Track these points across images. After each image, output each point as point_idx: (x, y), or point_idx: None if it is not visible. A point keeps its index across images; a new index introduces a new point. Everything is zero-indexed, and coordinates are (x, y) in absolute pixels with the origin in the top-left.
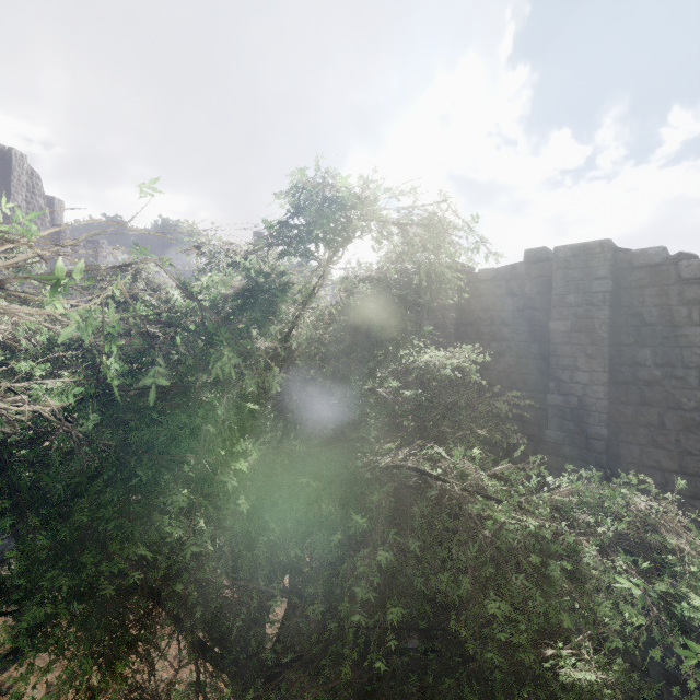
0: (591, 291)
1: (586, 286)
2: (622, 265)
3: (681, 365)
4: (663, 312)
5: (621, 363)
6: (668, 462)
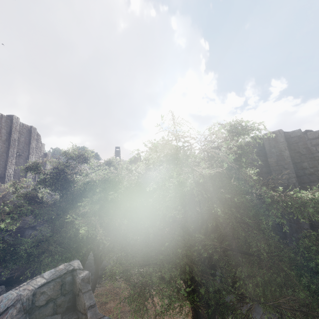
0: (280, 146)
1: (277, 145)
2: (288, 137)
3: None
4: (307, 150)
5: (298, 169)
6: None
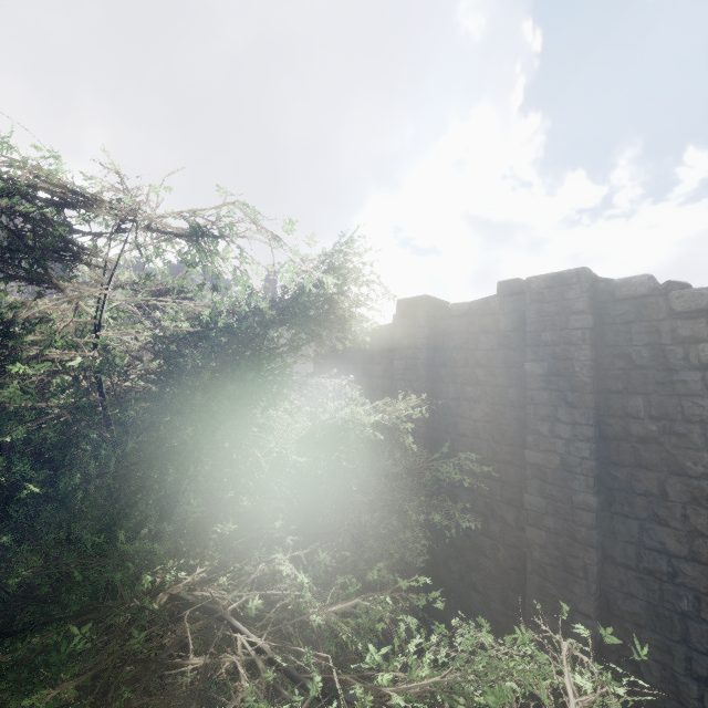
0: (568, 327)
1: (563, 321)
2: (604, 297)
3: (682, 419)
4: (654, 352)
5: (610, 414)
6: (675, 544)
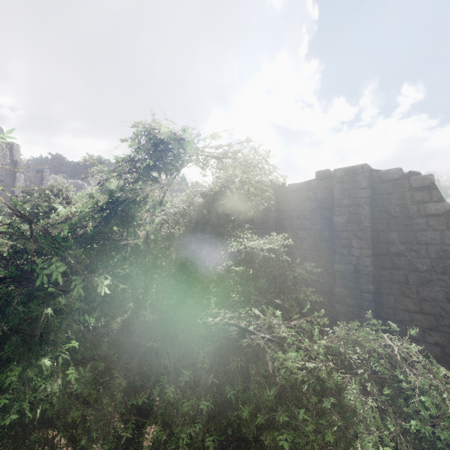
0: (357, 197)
1: (354, 193)
2: (376, 180)
3: (416, 243)
4: (402, 209)
5: (379, 242)
6: (413, 306)
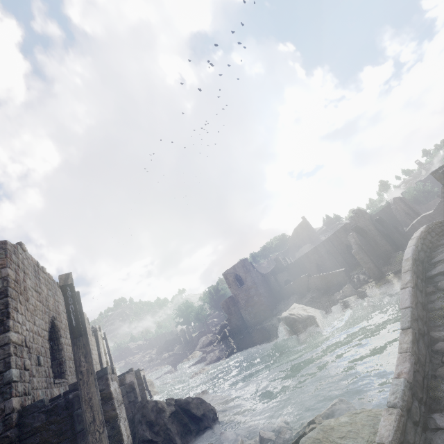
0: None
1: None
2: None
3: None
4: None
5: None
6: None
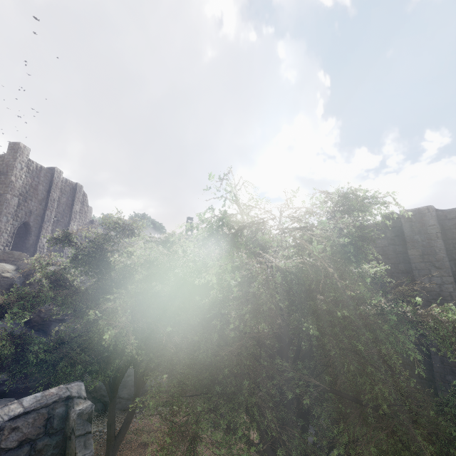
0: (428, 232)
1: (425, 230)
2: (442, 218)
3: None
4: None
5: None
6: None
